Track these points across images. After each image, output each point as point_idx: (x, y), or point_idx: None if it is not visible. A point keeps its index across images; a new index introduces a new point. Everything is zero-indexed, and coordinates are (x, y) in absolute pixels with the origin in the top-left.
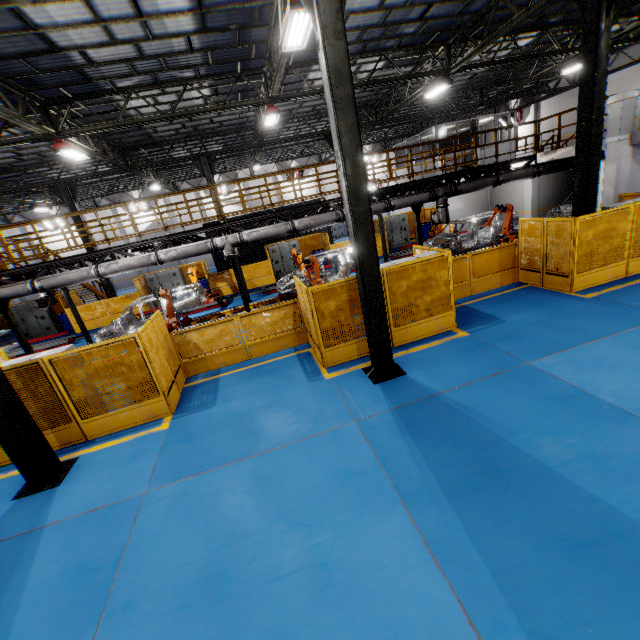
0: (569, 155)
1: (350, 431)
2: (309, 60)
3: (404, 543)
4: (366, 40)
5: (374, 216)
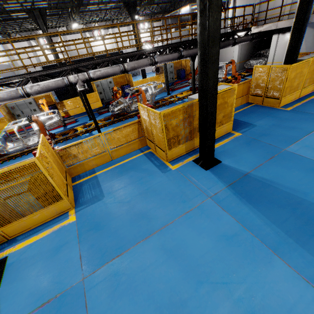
0: (270, 28)
1: (210, 205)
2: None
3: (294, 284)
4: None
5: None
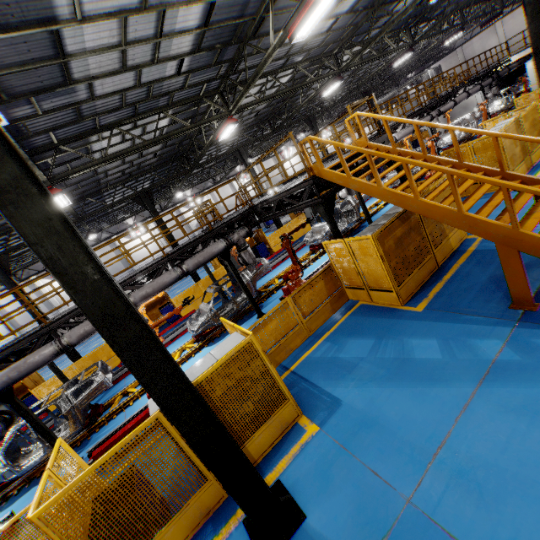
0: None
1: None
2: (421, 22)
3: None
4: (449, 6)
5: None
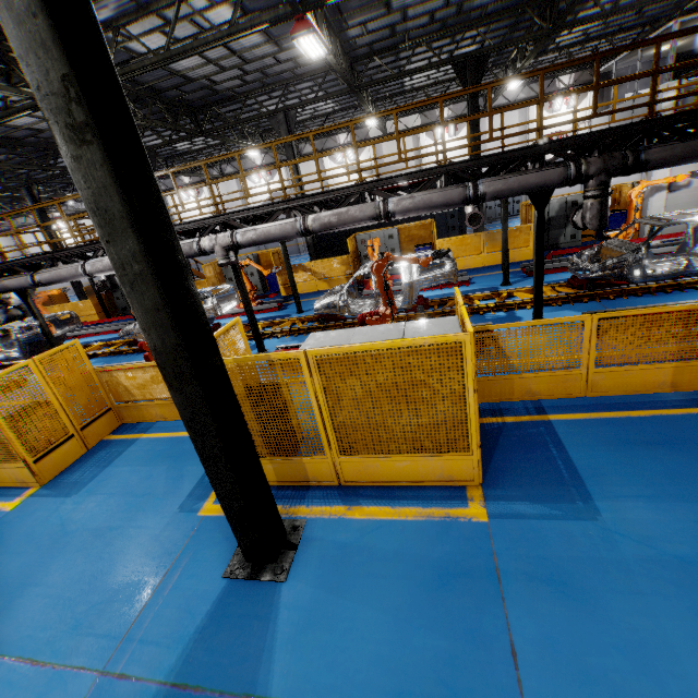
0: None
1: (66, 697)
2: None
3: None
4: None
5: (557, 189)
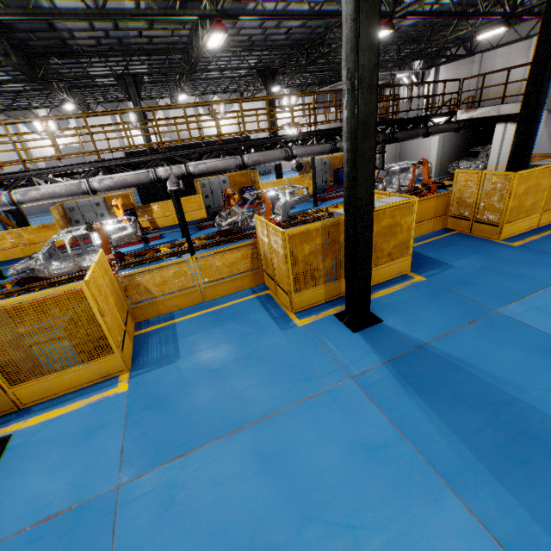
0: (488, 114)
1: (350, 390)
2: None
3: (474, 544)
4: None
5: None
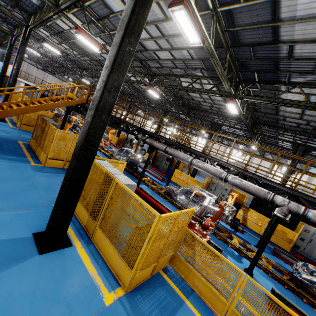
0: None
1: None
2: None
3: None
4: None
5: None
